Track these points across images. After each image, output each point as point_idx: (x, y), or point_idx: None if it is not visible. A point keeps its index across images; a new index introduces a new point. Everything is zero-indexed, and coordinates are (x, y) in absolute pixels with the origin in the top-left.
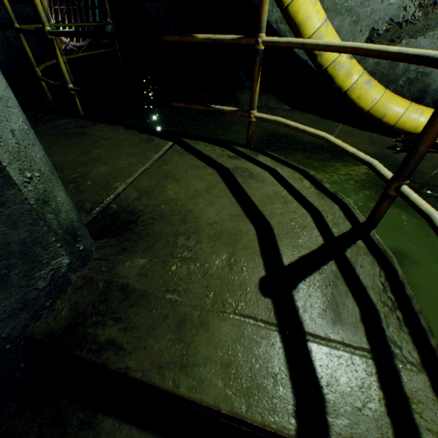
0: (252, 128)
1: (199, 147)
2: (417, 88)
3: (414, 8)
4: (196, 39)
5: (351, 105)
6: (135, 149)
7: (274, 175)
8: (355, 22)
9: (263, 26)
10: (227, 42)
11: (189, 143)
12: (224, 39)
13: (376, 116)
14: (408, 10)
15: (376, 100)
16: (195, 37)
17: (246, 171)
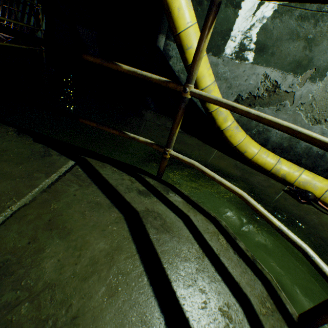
0: (166, 163)
1: (106, 173)
2: (263, 137)
3: (263, 90)
4: (121, 68)
5: (225, 139)
6: (19, 166)
7: (188, 226)
8: (229, 87)
9: (194, 78)
10: (153, 80)
11: (94, 165)
12: (151, 77)
13: (240, 150)
14: (260, 90)
15: (241, 140)
16: (119, 66)
17: (159, 217)
